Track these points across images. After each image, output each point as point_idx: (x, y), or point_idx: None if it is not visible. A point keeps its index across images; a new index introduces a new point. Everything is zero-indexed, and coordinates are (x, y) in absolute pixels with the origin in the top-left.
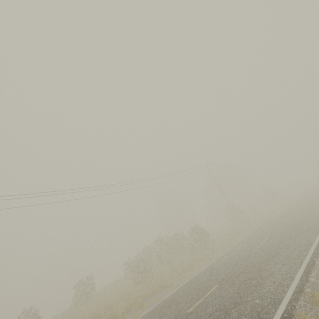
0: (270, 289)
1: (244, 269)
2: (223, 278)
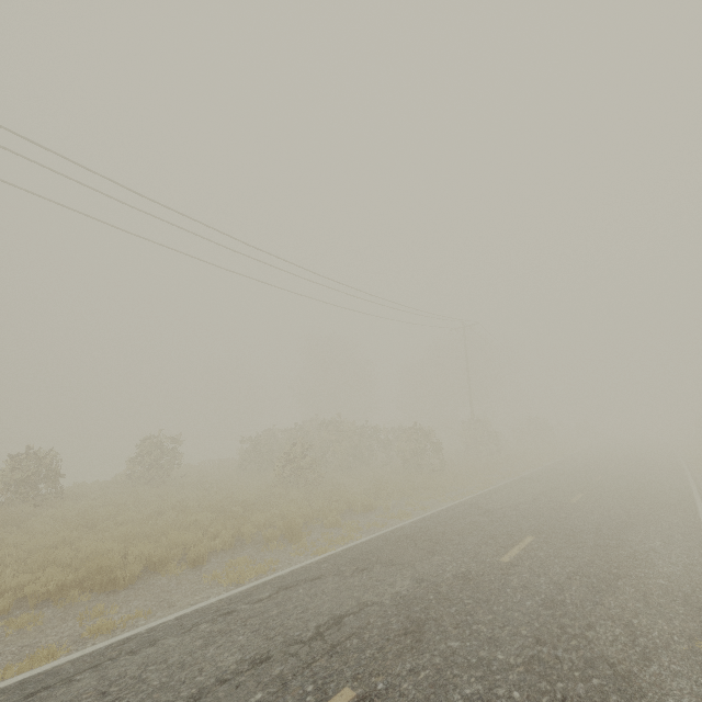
0: (676, 572)
1: (577, 529)
2: (534, 529)
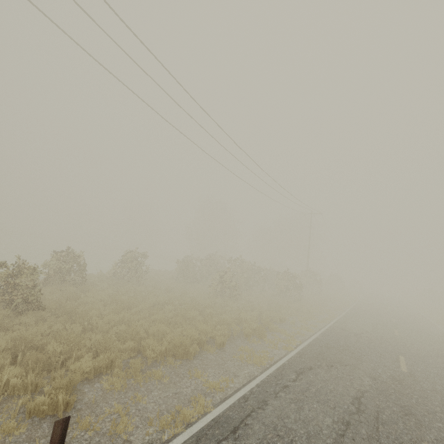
0: None
1: (420, 354)
2: (397, 351)
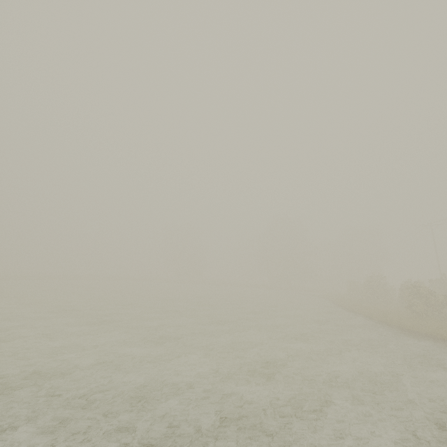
0: None
1: None
2: None
